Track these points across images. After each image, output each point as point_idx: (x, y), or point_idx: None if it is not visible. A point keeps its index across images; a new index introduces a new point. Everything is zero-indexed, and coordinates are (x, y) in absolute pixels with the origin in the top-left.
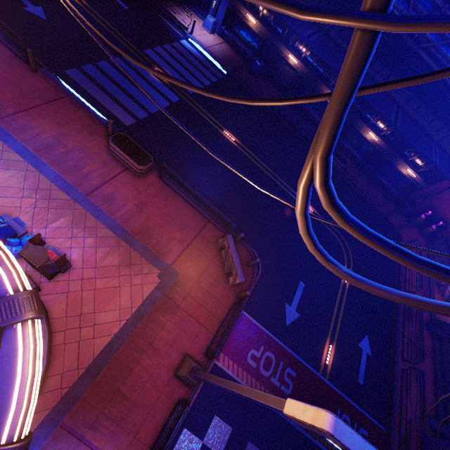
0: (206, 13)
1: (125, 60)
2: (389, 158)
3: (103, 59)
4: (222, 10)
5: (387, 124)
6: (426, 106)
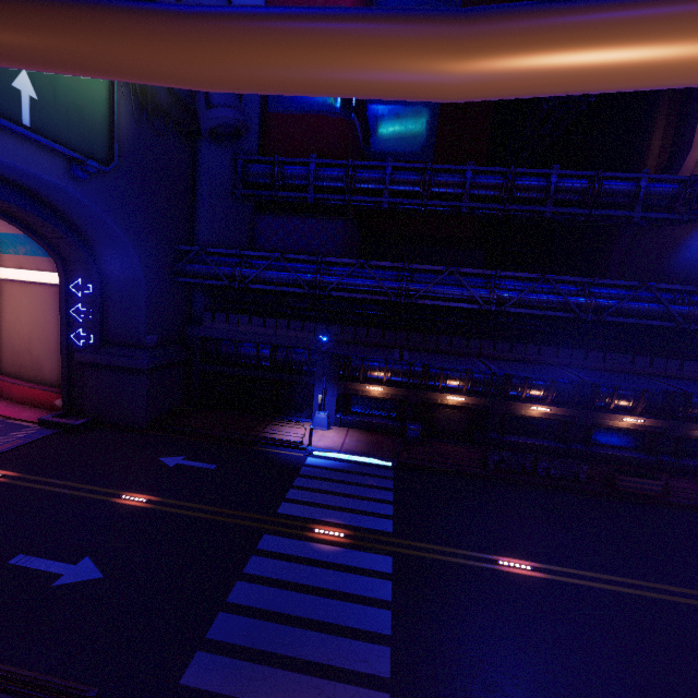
0: (307, 413)
1: (265, 551)
2: (680, 433)
3: (233, 580)
4: (331, 399)
5: (633, 398)
6: (657, 356)
